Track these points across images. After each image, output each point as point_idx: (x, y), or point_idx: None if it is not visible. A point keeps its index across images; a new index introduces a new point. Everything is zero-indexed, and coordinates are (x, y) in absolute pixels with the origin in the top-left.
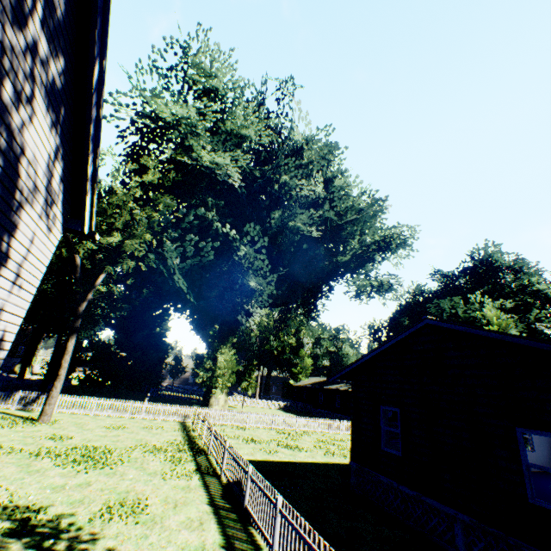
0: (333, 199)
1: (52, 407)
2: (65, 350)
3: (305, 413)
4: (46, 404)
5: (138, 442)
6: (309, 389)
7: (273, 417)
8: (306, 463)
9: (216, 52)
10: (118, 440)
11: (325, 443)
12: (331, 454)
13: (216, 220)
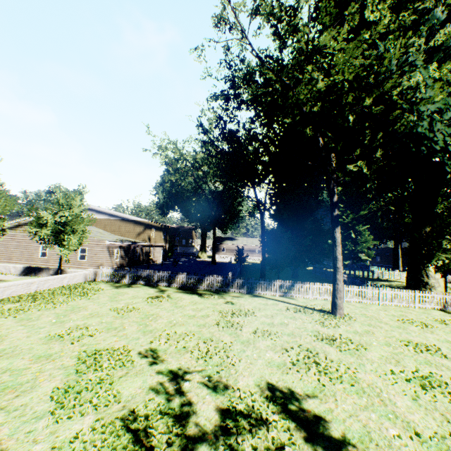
0: None
1: (342, 301)
2: (334, 242)
3: None
4: (335, 298)
5: None
6: None
7: None
8: None
9: None
10: None
11: None
12: None
13: None
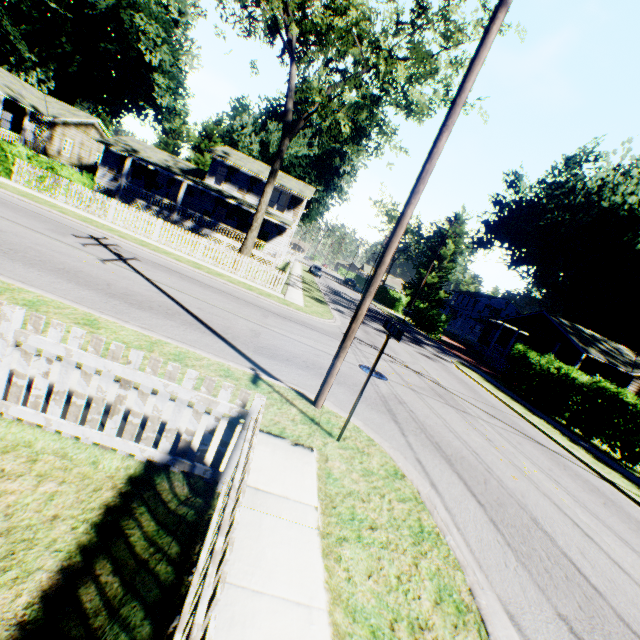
0: None
1: None
2: None
3: None
4: None
5: None
6: None
7: None
8: None
9: None
10: None
11: None
12: None
13: None
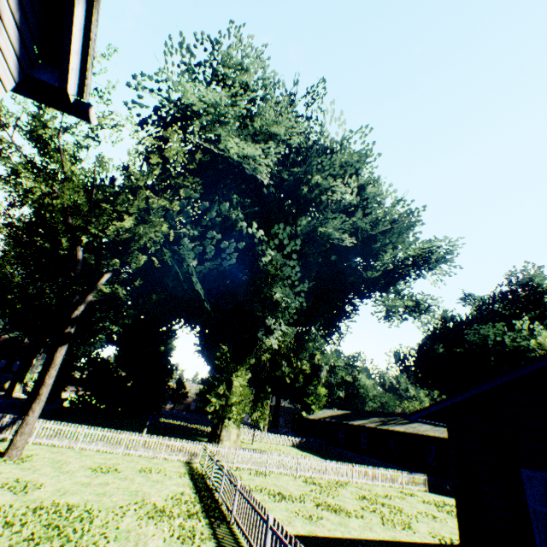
0: (365, 207)
1: (25, 438)
2: (51, 363)
3: (322, 453)
4: (17, 433)
5: (132, 498)
6: (324, 423)
7: (298, 461)
8: (369, 543)
9: (249, 44)
10: (105, 492)
11: (371, 502)
12: (391, 523)
13: (241, 219)
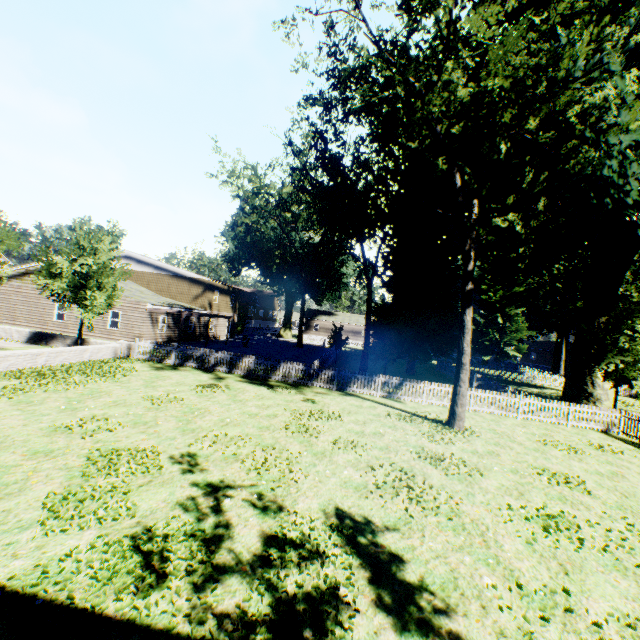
0: None
1: (464, 410)
2: (462, 328)
3: None
4: (455, 404)
5: None
6: None
7: None
8: None
9: None
10: None
11: None
12: None
13: None
